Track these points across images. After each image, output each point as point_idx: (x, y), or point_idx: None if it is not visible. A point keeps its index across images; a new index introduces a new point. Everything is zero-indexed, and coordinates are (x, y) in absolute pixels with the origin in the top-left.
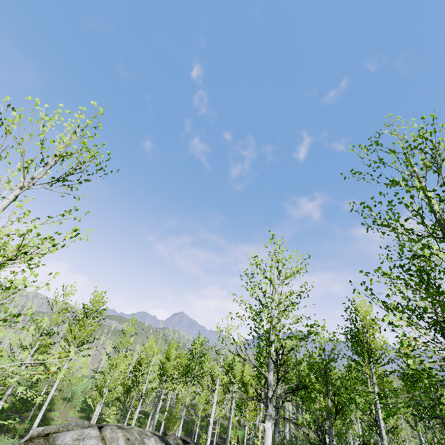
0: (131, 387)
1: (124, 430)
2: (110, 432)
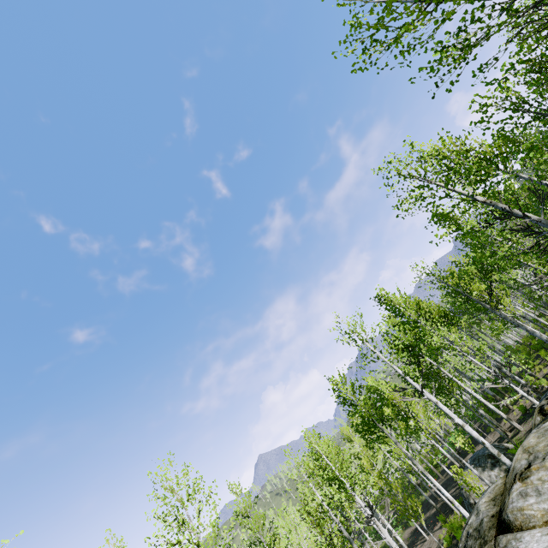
0: (330, 543)
1: (537, 466)
2: (541, 497)
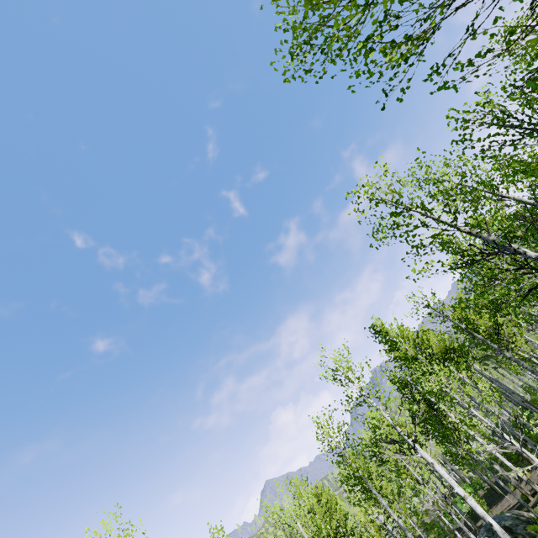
0: None
1: None
2: None
